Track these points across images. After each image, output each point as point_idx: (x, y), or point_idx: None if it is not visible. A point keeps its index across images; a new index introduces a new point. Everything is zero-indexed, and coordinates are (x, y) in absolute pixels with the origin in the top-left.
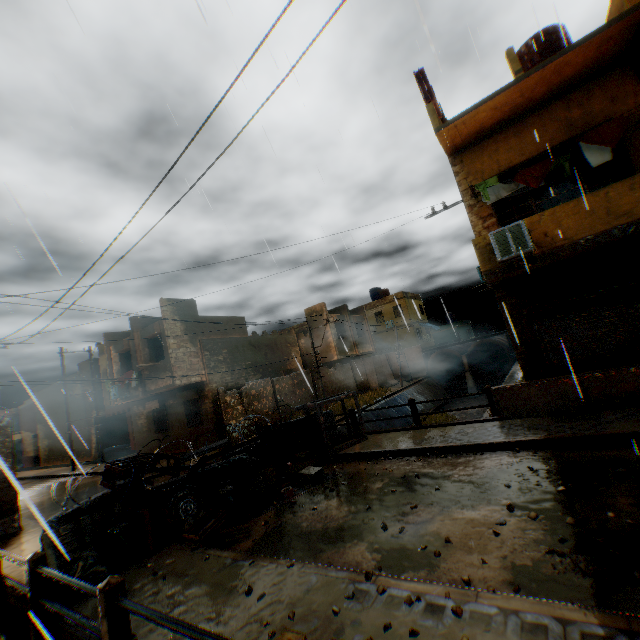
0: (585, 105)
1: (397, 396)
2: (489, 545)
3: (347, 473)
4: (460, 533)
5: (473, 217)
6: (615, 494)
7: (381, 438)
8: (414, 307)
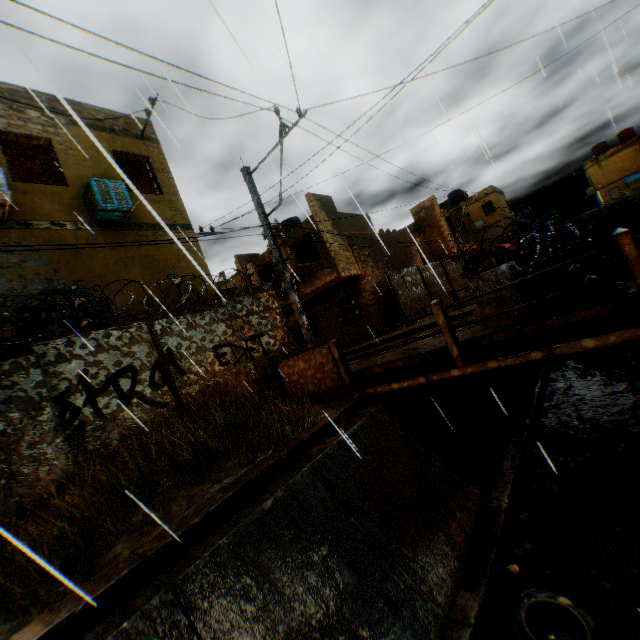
0: None
1: None
2: None
3: None
4: None
5: None
6: None
7: None
8: (503, 203)
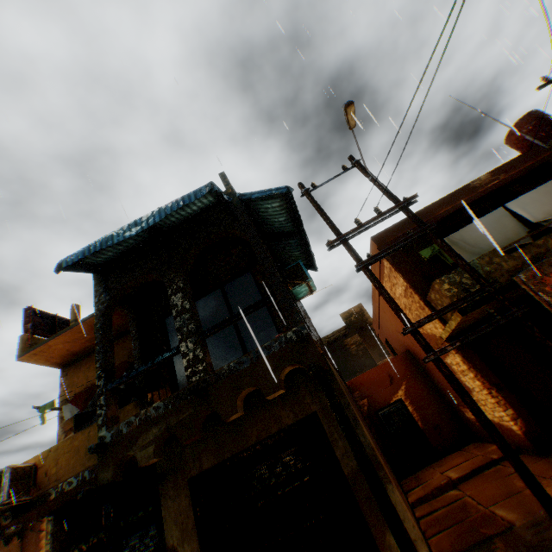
0: None
1: None
2: None
3: None
4: None
5: (61, 430)
6: None
7: None
8: None
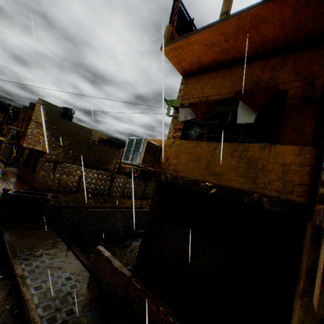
0: (277, 71)
1: None
2: None
3: None
4: None
5: (172, 126)
6: None
7: (41, 234)
8: None
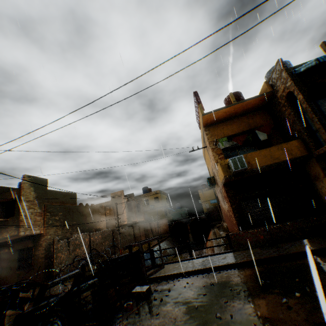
0: (254, 119)
1: (158, 246)
2: (291, 314)
3: (163, 288)
4: (268, 311)
5: (214, 153)
6: (322, 279)
7: (173, 265)
8: (164, 198)
